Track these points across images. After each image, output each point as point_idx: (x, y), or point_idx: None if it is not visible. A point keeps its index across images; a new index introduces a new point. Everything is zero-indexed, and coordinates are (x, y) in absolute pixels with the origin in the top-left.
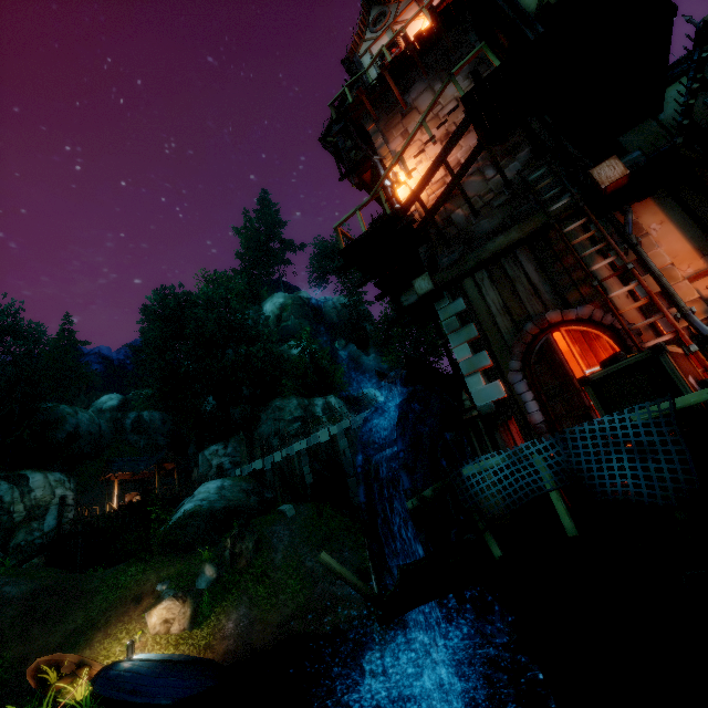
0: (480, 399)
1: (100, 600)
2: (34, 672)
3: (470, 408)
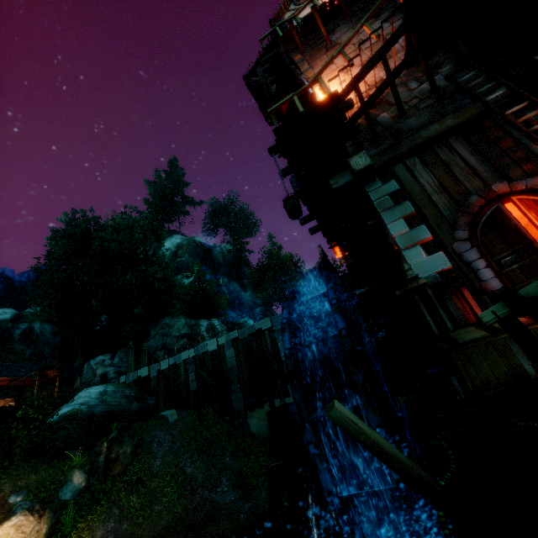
0: (422, 271)
1: None
2: None
3: (415, 277)
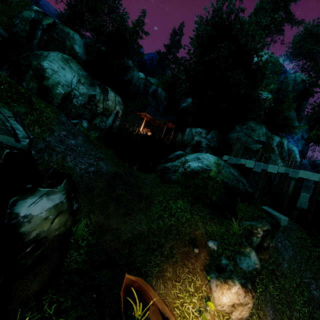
0: None
1: (155, 212)
2: (123, 291)
3: None
